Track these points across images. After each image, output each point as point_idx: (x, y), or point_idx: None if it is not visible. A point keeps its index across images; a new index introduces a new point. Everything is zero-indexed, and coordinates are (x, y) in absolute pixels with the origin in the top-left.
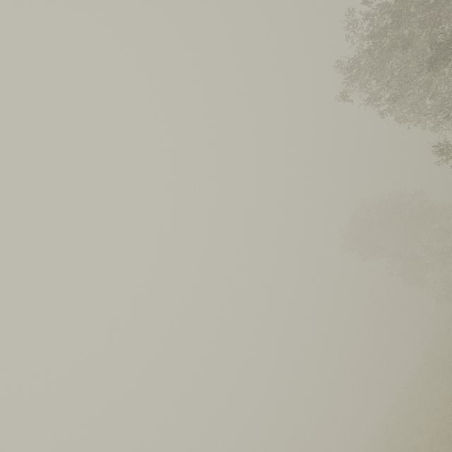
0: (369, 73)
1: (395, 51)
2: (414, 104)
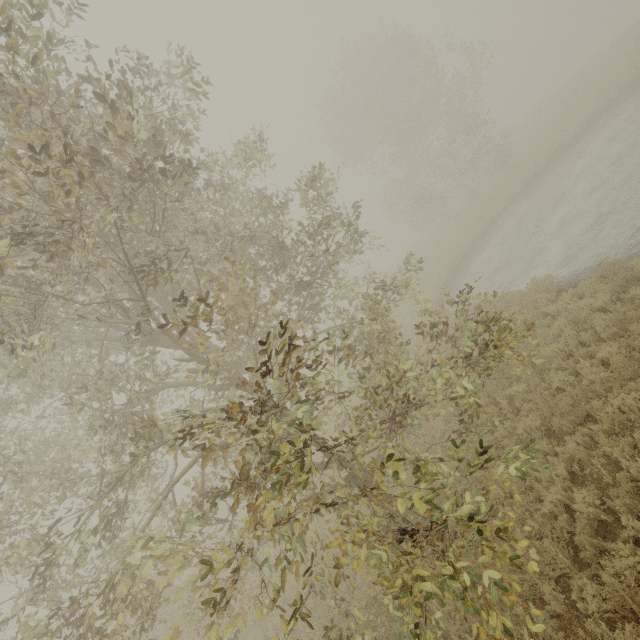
0: None
1: None
2: None
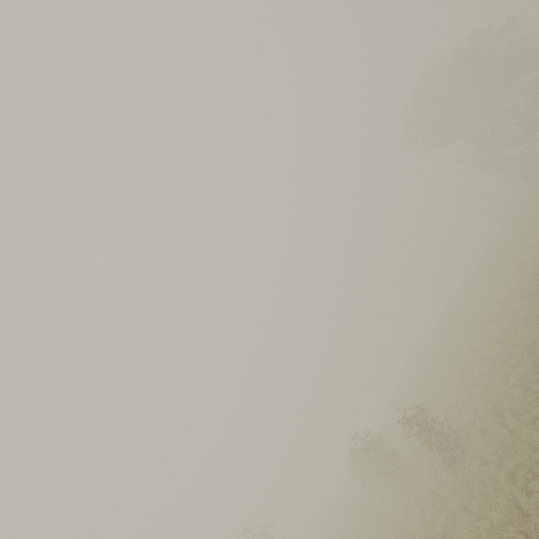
0: None
1: None
2: None
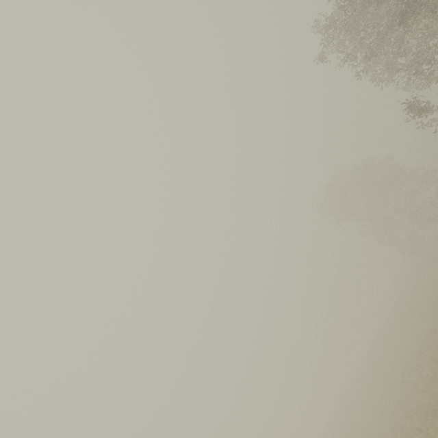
0: (346, 28)
1: (371, 3)
2: (388, 63)
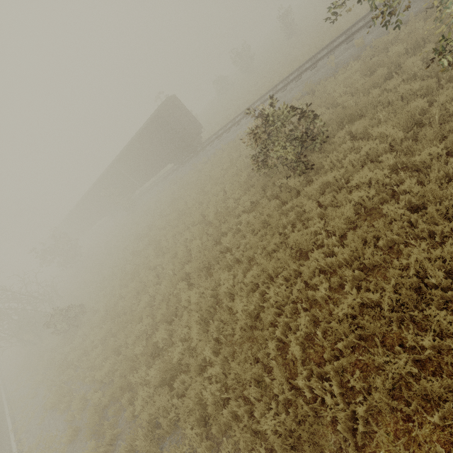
0: None
1: None
2: None
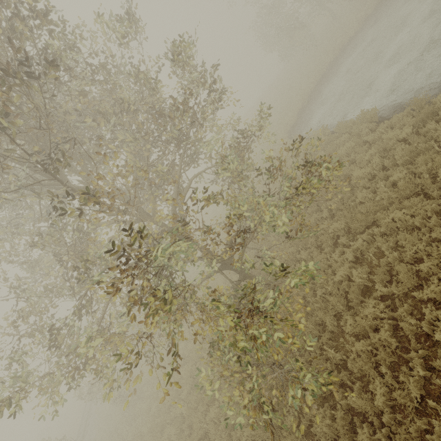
0: None
1: None
2: None
